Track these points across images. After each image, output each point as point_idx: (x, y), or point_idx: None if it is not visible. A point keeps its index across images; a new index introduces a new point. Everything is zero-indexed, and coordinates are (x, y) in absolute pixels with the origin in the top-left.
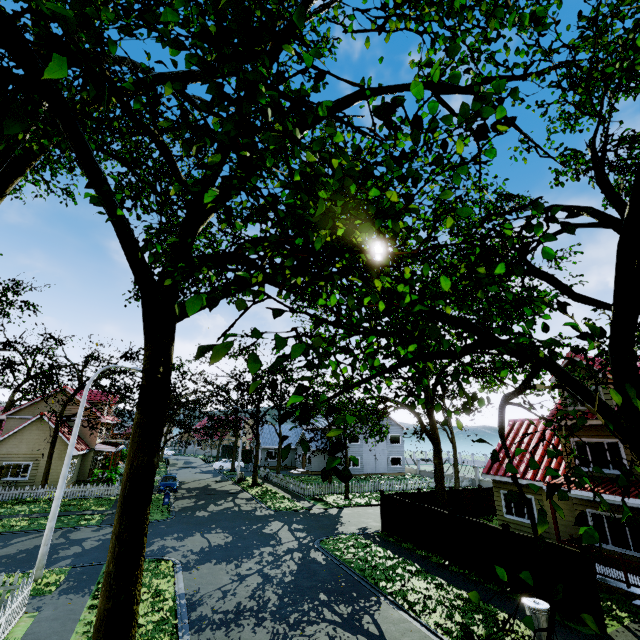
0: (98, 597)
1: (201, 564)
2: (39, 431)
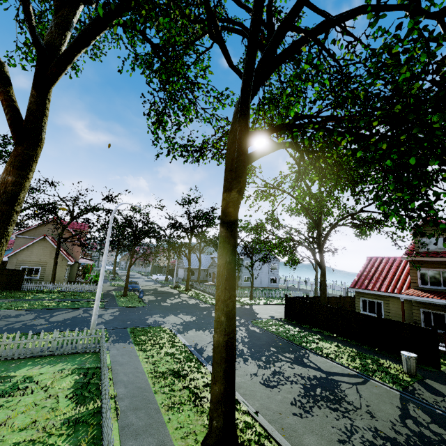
0: (139, 345)
1: (187, 330)
2: (43, 247)
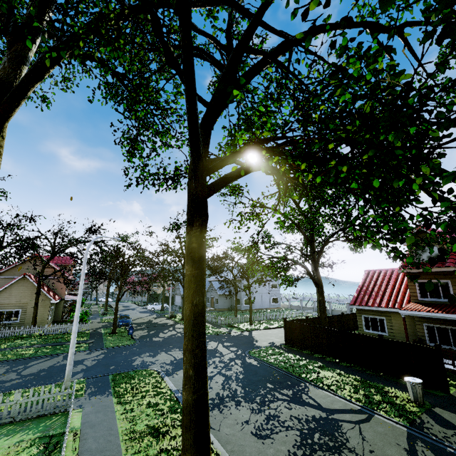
0: (118, 396)
1: (177, 371)
2: (23, 287)
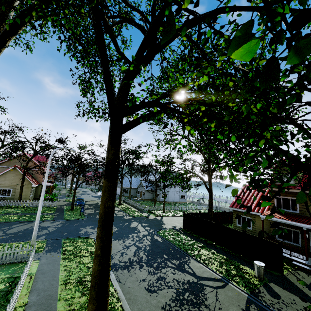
0: (65, 254)
1: None
2: (14, 174)
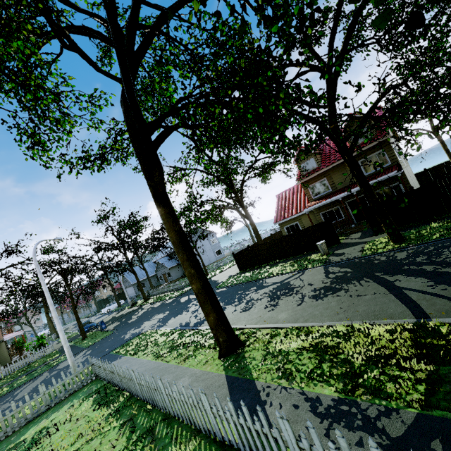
0: (131, 353)
1: (167, 322)
2: None
